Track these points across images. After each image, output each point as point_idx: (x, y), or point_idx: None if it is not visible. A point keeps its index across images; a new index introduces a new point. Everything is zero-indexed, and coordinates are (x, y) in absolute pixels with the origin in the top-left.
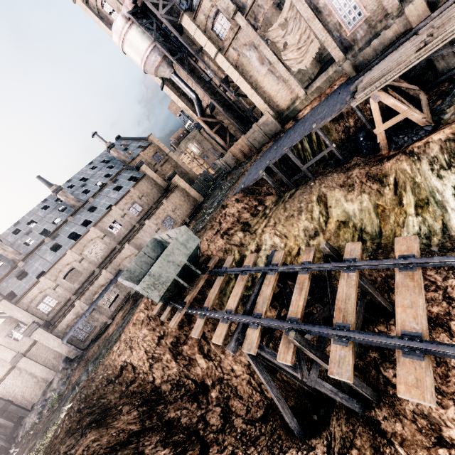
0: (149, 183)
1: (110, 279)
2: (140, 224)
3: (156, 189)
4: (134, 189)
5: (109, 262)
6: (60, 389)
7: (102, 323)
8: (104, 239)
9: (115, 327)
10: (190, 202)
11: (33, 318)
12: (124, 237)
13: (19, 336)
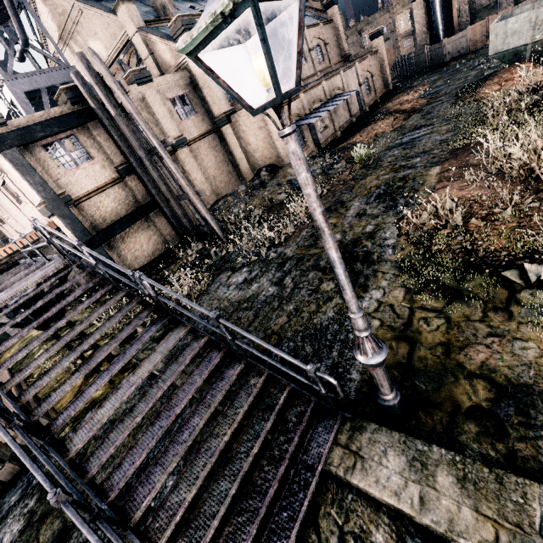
0: (333, 35)
1: (327, 98)
2: (320, 76)
3: (336, 49)
4: (323, 27)
5: (329, 76)
6: (320, 171)
7: (312, 147)
8: (292, 61)
9: (394, 125)
10: (381, 82)
11: (221, 91)
12: (308, 76)
13: (182, 114)
